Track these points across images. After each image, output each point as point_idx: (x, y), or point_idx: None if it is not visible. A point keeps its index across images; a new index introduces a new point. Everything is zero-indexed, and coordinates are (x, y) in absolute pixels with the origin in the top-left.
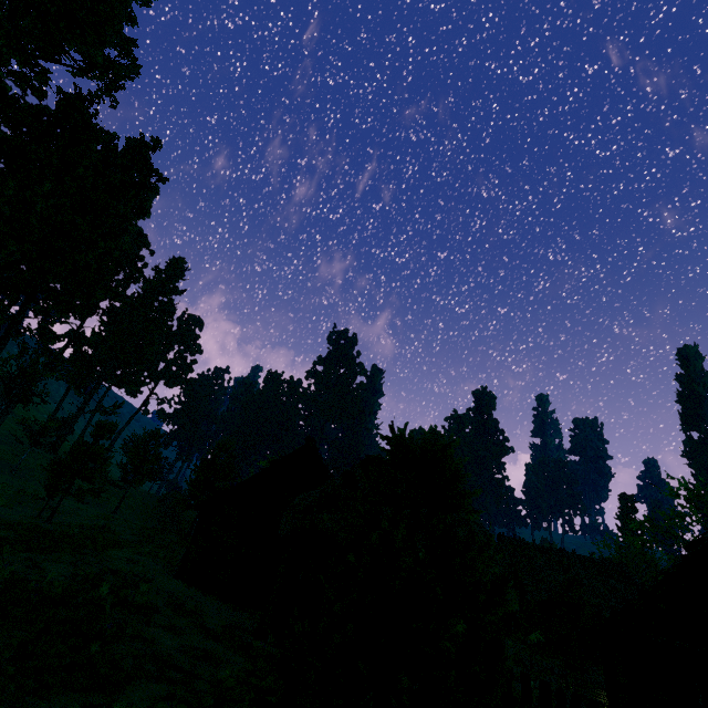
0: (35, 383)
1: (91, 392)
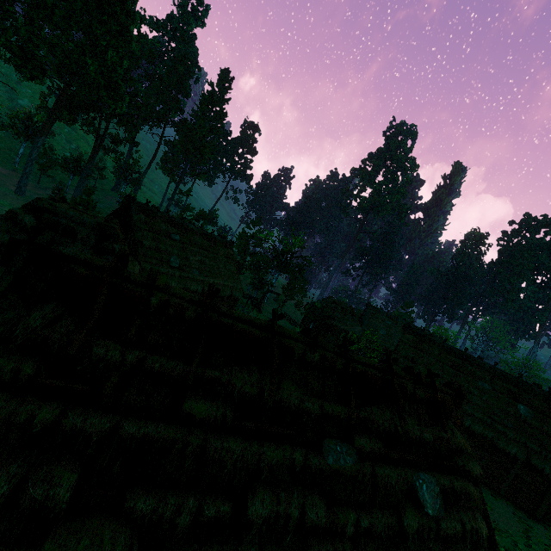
0: (142, 174)
1: (178, 181)
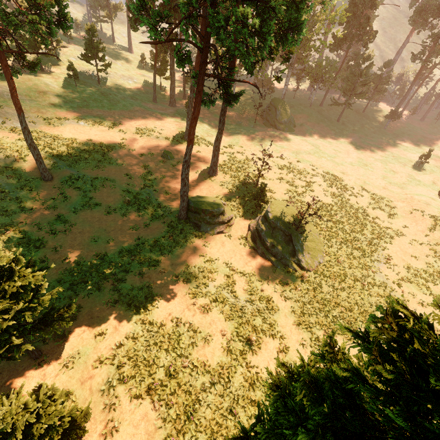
0: None
1: None
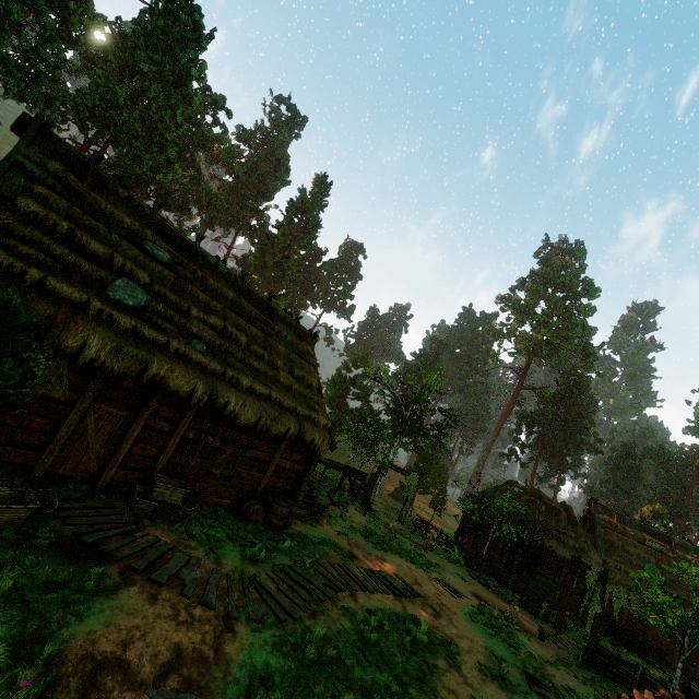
0: None
1: None
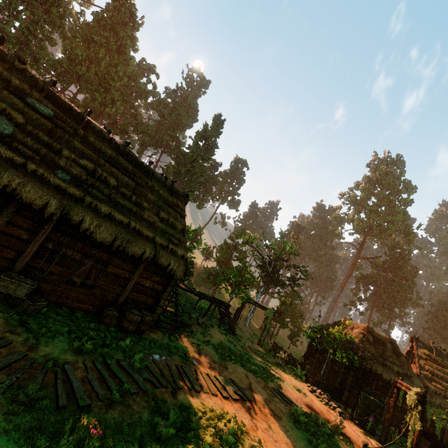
0: None
1: None
